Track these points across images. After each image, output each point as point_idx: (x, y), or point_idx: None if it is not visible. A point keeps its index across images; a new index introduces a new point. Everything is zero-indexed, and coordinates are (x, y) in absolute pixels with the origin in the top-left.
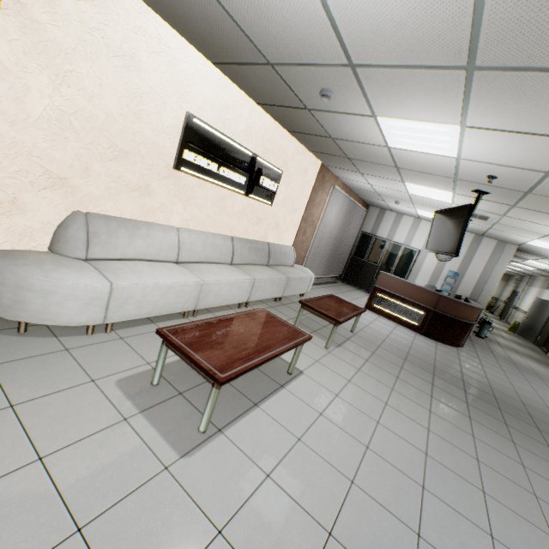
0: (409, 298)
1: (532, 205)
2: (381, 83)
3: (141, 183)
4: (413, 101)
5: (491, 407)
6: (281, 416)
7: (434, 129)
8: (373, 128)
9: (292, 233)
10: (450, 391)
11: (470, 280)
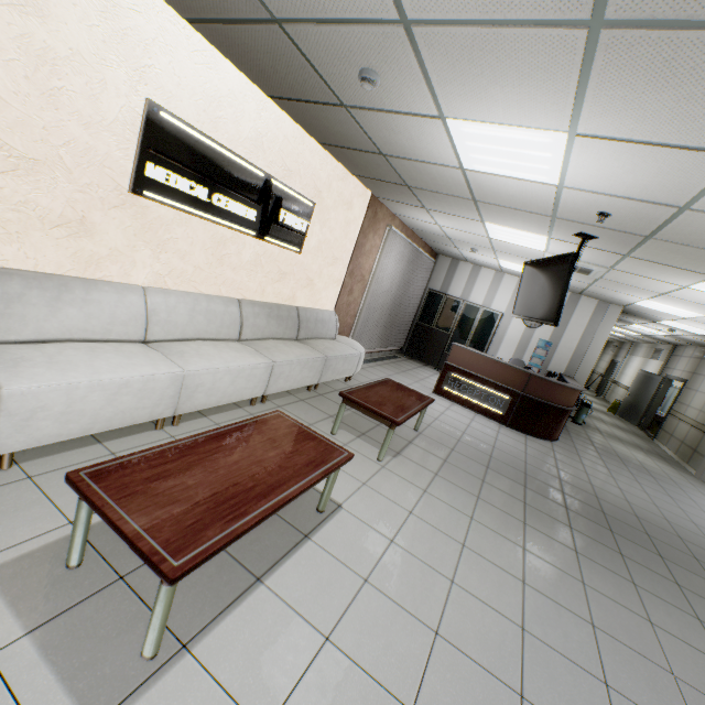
0: (491, 379)
1: (651, 254)
2: (452, 56)
3: (71, 214)
4: (501, 90)
5: (601, 530)
6: (301, 596)
7: (529, 140)
8: (441, 137)
9: (334, 293)
10: (548, 511)
11: (565, 351)
